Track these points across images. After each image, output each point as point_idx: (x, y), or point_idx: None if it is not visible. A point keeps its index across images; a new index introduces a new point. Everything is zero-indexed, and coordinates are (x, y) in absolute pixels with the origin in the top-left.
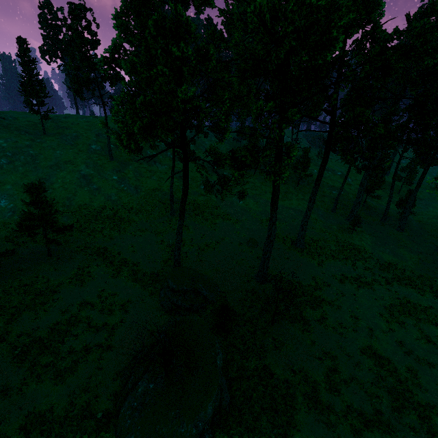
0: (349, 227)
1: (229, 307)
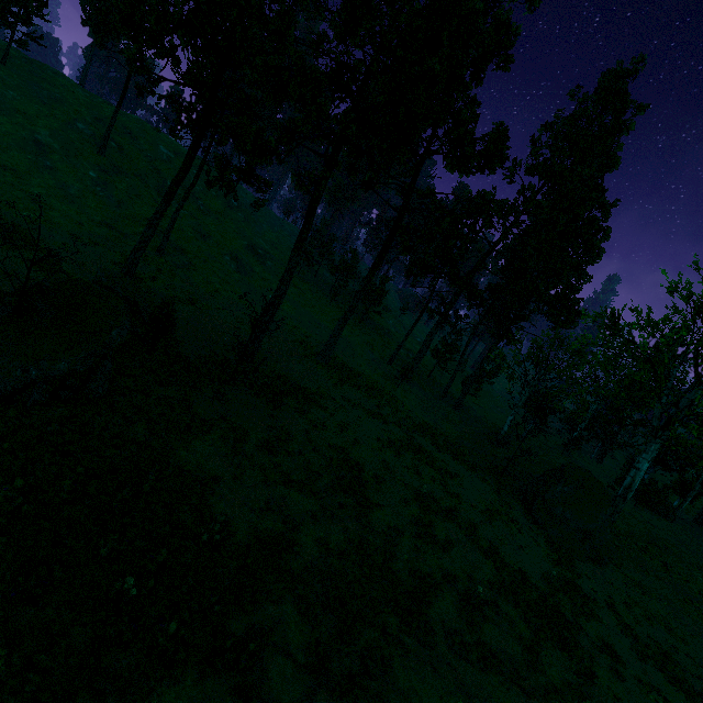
0: (397, 376)
1: (173, 314)
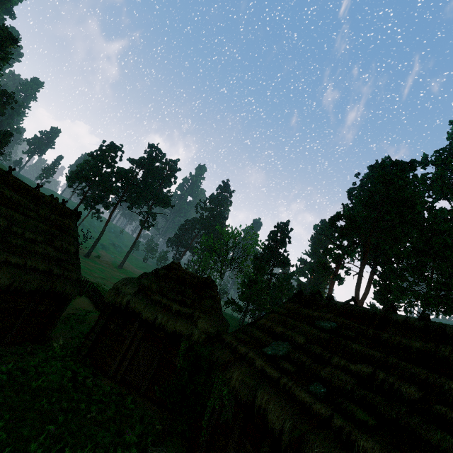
0: None
1: None
